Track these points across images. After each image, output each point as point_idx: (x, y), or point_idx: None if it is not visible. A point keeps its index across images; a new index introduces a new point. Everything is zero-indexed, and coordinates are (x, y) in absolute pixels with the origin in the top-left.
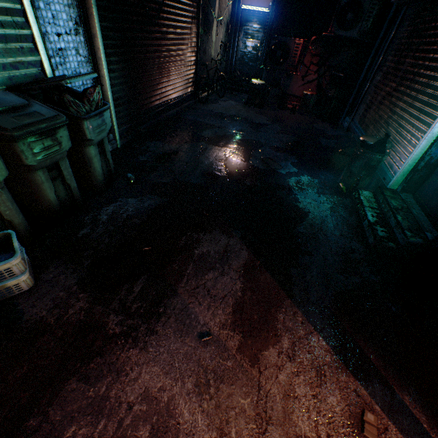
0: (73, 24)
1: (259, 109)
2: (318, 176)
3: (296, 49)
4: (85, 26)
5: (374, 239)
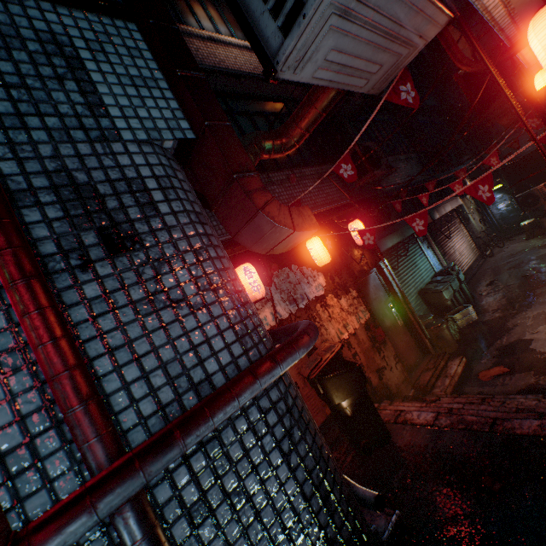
0: (432, 255)
1: (542, 235)
2: None
3: (541, 191)
4: (434, 254)
5: None
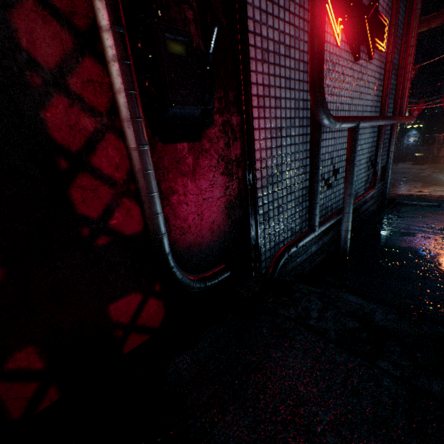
0: None
1: (421, 165)
2: None
3: (439, 138)
4: None
5: None
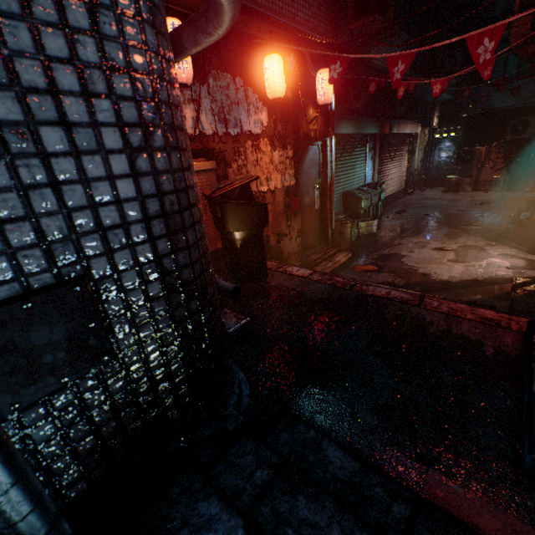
0: (371, 168)
1: (455, 193)
2: (496, 213)
3: (480, 153)
4: (373, 167)
5: (518, 222)
